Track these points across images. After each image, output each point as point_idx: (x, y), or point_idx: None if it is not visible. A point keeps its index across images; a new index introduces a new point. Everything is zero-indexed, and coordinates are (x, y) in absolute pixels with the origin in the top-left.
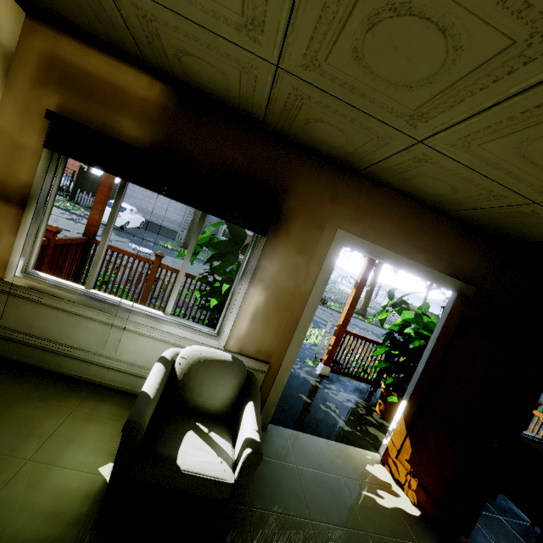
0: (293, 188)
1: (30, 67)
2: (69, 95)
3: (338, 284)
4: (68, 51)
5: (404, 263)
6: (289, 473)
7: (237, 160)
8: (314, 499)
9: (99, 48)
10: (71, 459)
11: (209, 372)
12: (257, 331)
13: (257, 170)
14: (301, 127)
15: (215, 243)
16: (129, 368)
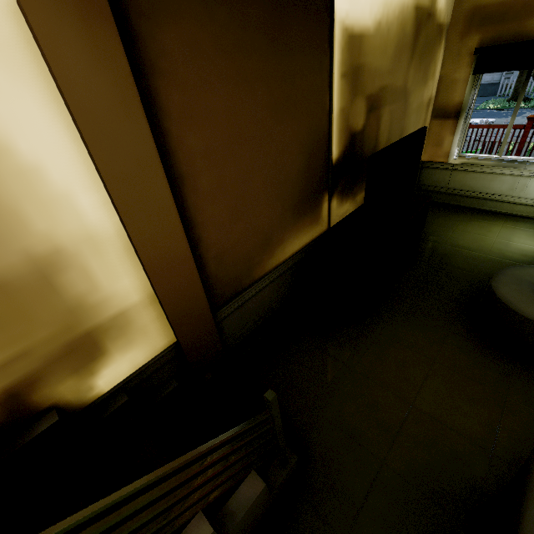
0: None
1: (460, 26)
2: (487, 28)
3: None
4: None
5: None
6: None
7: None
8: None
9: None
10: (517, 241)
11: None
12: None
13: None
14: None
15: None
16: (533, 203)
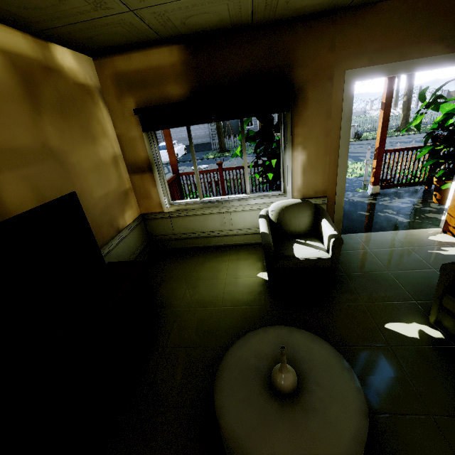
0: (296, 60)
1: (111, 89)
2: (136, 92)
3: (368, 112)
4: (121, 65)
5: (420, 64)
6: (366, 254)
7: (246, 67)
8: (388, 262)
9: (133, 50)
10: (242, 275)
11: (290, 212)
12: (309, 179)
13: (263, 65)
14: (284, 8)
15: (254, 136)
16: (242, 232)
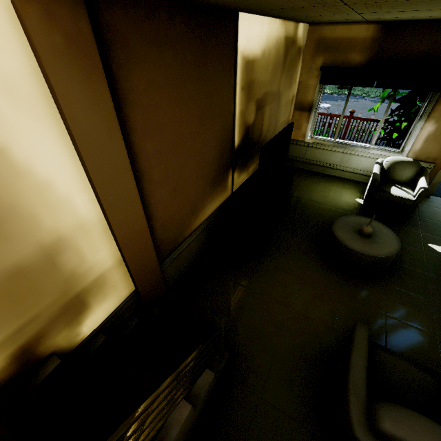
0: None
1: (311, 49)
2: (327, 54)
3: None
4: (326, 32)
5: None
6: None
7: (421, 50)
8: None
9: (341, 23)
10: (345, 196)
11: (400, 166)
12: (428, 147)
13: (437, 51)
14: None
15: (398, 99)
16: (353, 171)
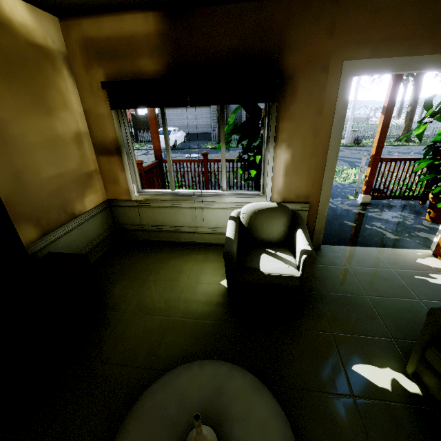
0: (288, 43)
1: (79, 57)
2: (106, 63)
3: (371, 119)
4: (90, 29)
5: (432, 62)
6: (344, 271)
7: (230, 45)
8: (368, 284)
9: (104, 12)
10: (204, 280)
11: (263, 217)
12: (292, 182)
13: (250, 45)
14: None
15: (238, 127)
16: (215, 230)
